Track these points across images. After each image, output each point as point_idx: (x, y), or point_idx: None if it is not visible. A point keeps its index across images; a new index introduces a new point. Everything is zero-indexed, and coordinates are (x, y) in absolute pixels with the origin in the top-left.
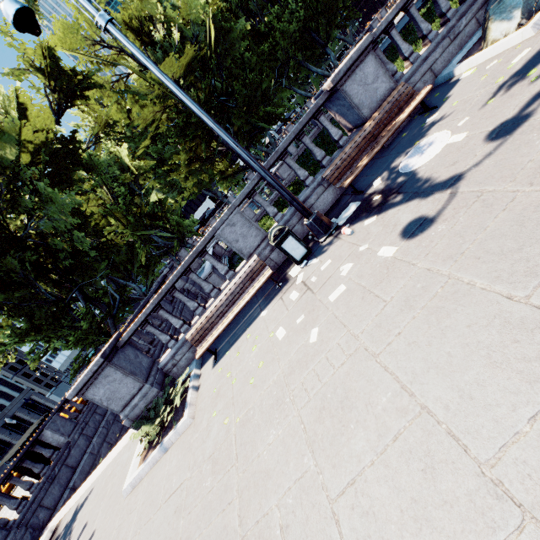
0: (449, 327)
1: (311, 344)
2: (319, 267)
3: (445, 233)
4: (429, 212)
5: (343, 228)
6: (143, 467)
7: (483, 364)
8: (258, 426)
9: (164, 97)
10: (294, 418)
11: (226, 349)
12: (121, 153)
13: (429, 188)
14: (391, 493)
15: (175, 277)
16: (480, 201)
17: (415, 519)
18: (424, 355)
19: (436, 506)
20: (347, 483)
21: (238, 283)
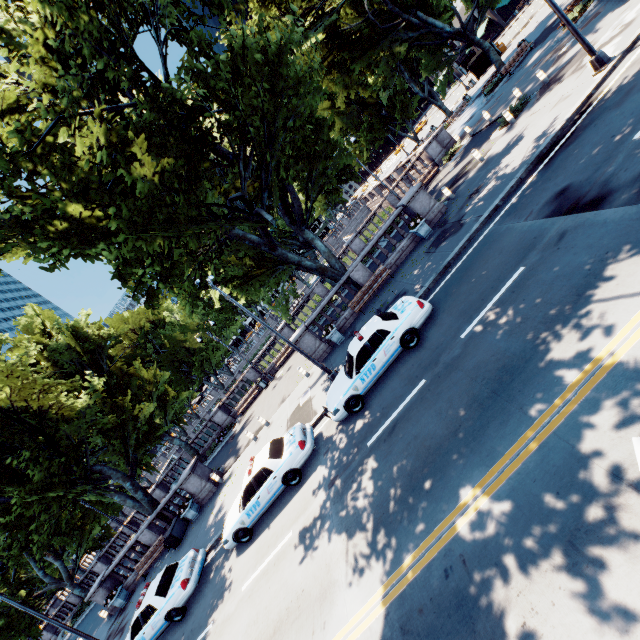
0: None
1: None
2: None
3: None
4: None
5: None
6: None
7: None
8: None
9: None
10: None
11: None
12: None
13: None
14: None
15: None
16: None
17: None
18: None
19: None
20: None
21: None
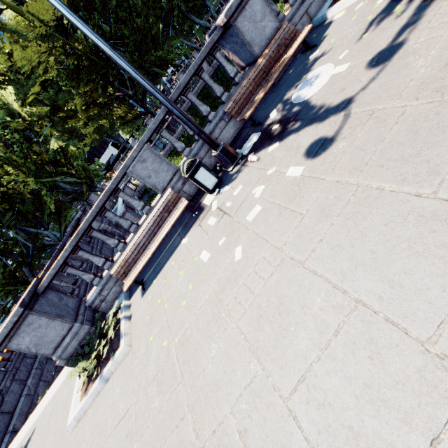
0: (367, 228)
1: (237, 262)
2: (232, 193)
3: (347, 149)
4: (327, 133)
5: (250, 156)
6: (86, 401)
7: (407, 255)
8: (198, 343)
9: (49, 36)
10: (233, 330)
11: (153, 278)
12: (8, 99)
13: (323, 113)
14: (342, 382)
15: (91, 217)
16: (373, 118)
17: (371, 402)
18: (349, 256)
19: (389, 387)
20: (297, 381)
21: (156, 216)
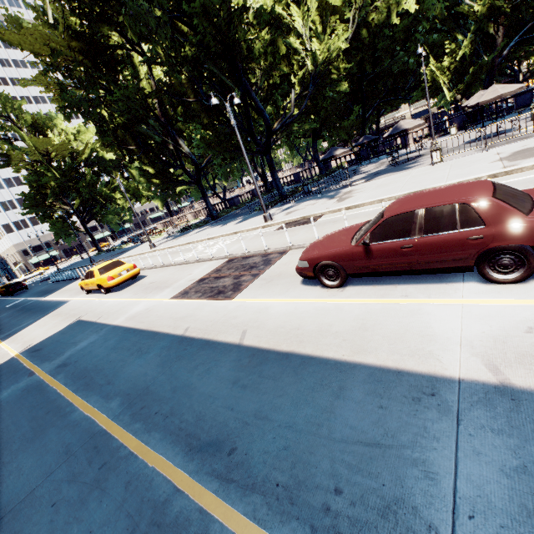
0: None
1: None
2: None
3: None
4: None
5: None
6: None
7: None
8: None
9: None
10: None
11: None
12: None
13: None
14: None
15: None
16: None
17: None
18: None
19: None
20: None
21: None
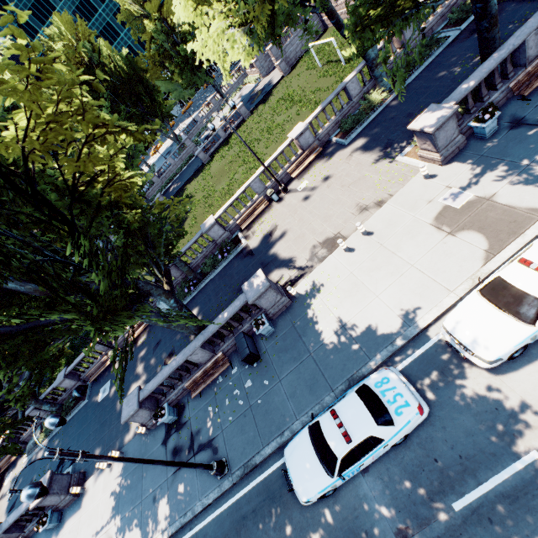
0: None
1: None
2: None
3: None
4: None
5: None
6: None
7: None
8: None
9: None
10: None
11: None
12: None
13: None
14: None
15: None
16: None
17: None
18: None
19: None
20: None
21: None
